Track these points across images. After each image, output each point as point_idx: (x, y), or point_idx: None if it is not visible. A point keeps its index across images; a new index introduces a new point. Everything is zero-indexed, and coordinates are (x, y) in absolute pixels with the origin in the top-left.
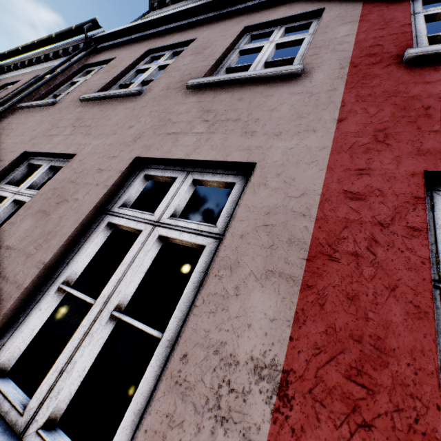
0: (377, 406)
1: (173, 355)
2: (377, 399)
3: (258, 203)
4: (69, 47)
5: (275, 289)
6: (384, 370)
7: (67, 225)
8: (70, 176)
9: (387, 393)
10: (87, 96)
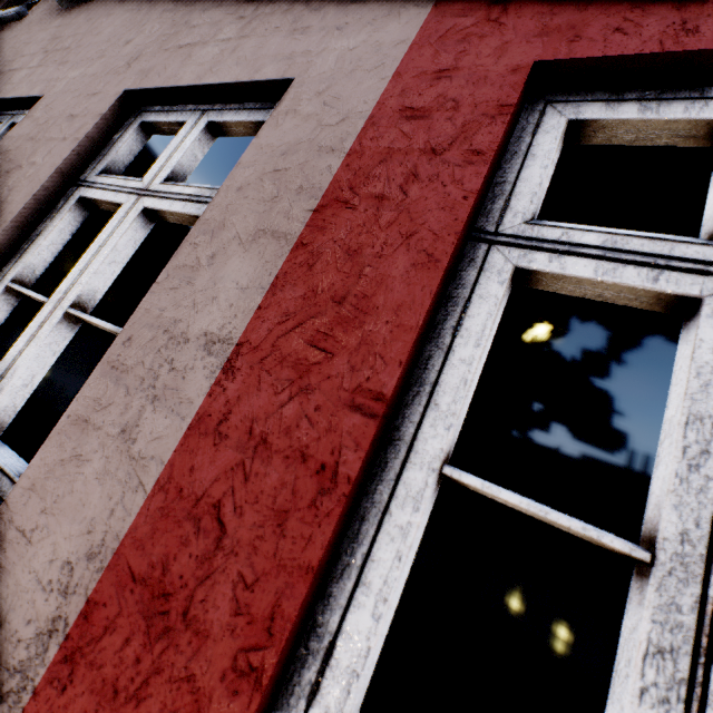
0: (330, 370)
1: (117, 340)
2: (334, 362)
3: (277, 140)
4: None
5: (260, 253)
6: (356, 331)
7: (17, 200)
8: (30, 130)
9: (349, 355)
10: None
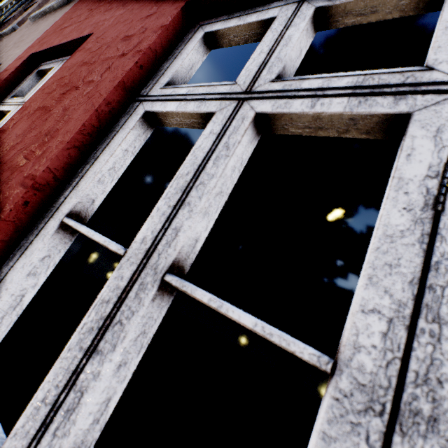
0: None
1: None
2: None
3: None
4: None
5: None
6: None
7: None
8: None
9: None
10: None
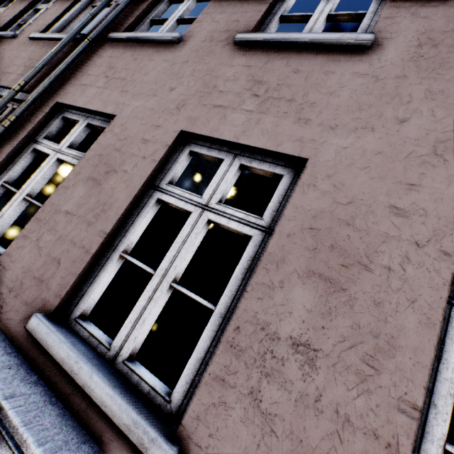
0: None
1: None
2: None
3: None
4: None
5: None
6: None
7: (410, 328)
8: (329, 207)
9: None
10: (252, 36)
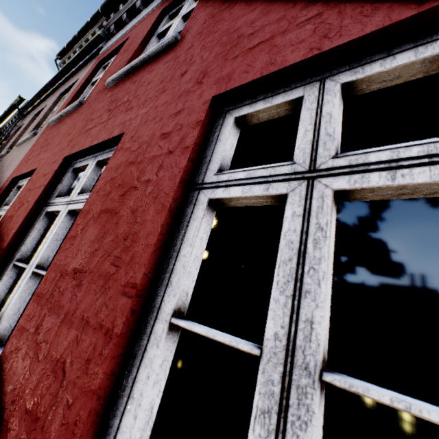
0: None
1: None
2: None
3: None
4: (16, 116)
5: None
6: None
7: None
8: None
9: None
10: None
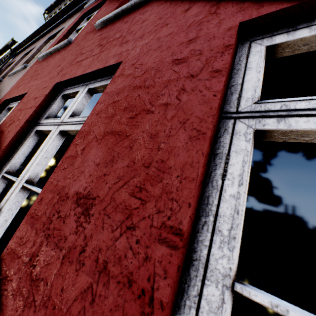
0: None
1: None
2: None
3: None
4: (9, 55)
5: None
6: None
7: None
8: None
9: None
10: None
